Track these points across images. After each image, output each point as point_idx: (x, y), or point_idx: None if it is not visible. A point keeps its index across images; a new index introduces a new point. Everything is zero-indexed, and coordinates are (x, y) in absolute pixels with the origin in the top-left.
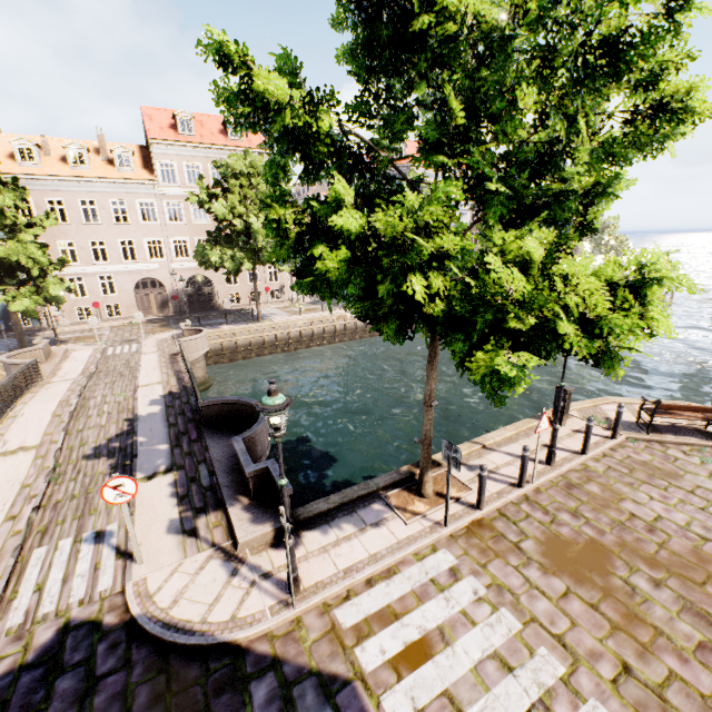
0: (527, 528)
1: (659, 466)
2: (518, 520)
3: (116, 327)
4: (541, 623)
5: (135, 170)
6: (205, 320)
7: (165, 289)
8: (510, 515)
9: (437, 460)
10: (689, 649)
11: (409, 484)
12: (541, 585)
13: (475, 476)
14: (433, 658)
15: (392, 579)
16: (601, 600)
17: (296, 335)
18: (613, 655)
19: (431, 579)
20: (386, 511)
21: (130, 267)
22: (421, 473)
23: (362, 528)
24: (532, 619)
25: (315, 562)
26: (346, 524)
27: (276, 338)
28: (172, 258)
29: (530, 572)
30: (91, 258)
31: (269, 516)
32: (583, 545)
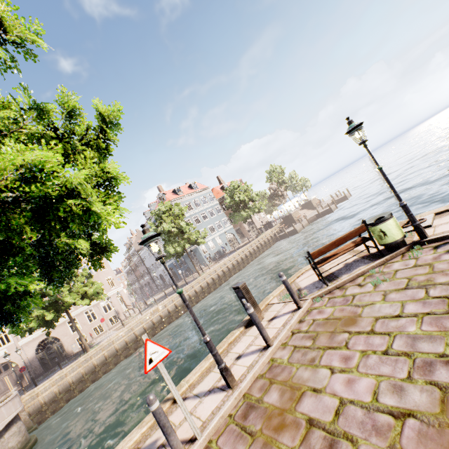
0: None
1: (339, 315)
2: None
3: None
4: None
5: None
6: (49, 374)
7: (18, 365)
8: None
9: None
10: None
11: None
12: None
13: None
14: None
15: None
16: None
17: (122, 345)
18: None
19: None
20: None
21: None
22: None
23: None
24: None
25: None
26: None
27: (105, 357)
28: (18, 338)
29: None
30: None
31: None
32: None
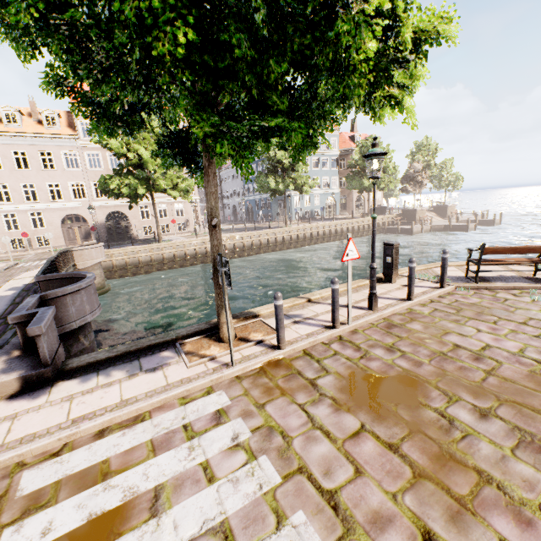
0: (331, 365)
1: (488, 306)
2: (324, 357)
3: (41, 253)
4: (310, 474)
5: (60, 128)
6: (117, 245)
7: (88, 223)
8: (315, 354)
9: (255, 311)
10: (533, 503)
11: (214, 332)
12: (327, 424)
13: (290, 323)
14: (118, 538)
15: (134, 427)
16: (405, 438)
17: (192, 253)
18: (410, 520)
19: (185, 424)
20: (174, 356)
21: (57, 205)
22: (217, 313)
23: (133, 374)
24: (299, 469)
25: (46, 412)
26: (118, 371)
27: (174, 255)
28: (93, 198)
29: (318, 410)
30: (23, 198)
31: (26, 366)
32: (393, 377)
